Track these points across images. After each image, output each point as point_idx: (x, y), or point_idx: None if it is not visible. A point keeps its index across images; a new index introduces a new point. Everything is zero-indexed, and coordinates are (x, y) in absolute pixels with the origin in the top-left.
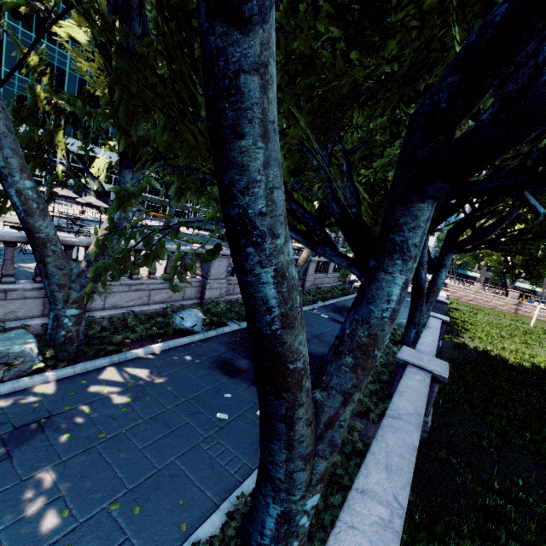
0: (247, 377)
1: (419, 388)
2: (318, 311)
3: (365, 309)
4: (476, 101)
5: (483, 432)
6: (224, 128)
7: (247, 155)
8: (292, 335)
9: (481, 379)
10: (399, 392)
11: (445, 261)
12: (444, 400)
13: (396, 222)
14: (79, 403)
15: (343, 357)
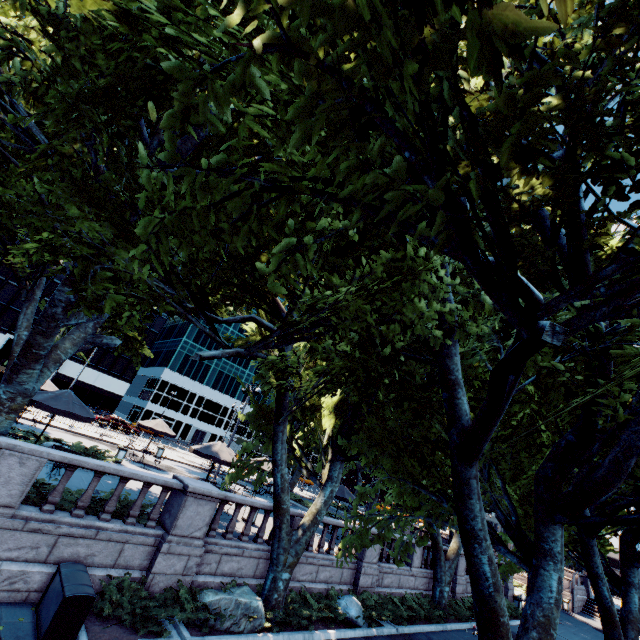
0: None
1: None
2: None
3: (537, 595)
4: (566, 475)
5: None
6: (464, 495)
7: (473, 506)
8: (499, 597)
9: None
10: None
11: (631, 577)
12: None
13: (542, 535)
14: None
15: (530, 632)
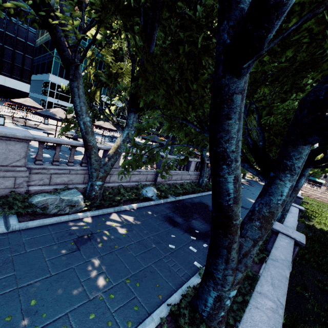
0: (182, 228)
1: (287, 247)
2: None
3: (267, 198)
4: None
5: (325, 281)
6: (222, 115)
7: (231, 127)
8: (237, 207)
9: (324, 249)
10: (275, 247)
11: (304, 172)
12: (299, 258)
13: (288, 154)
14: (103, 229)
15: (254, 222)
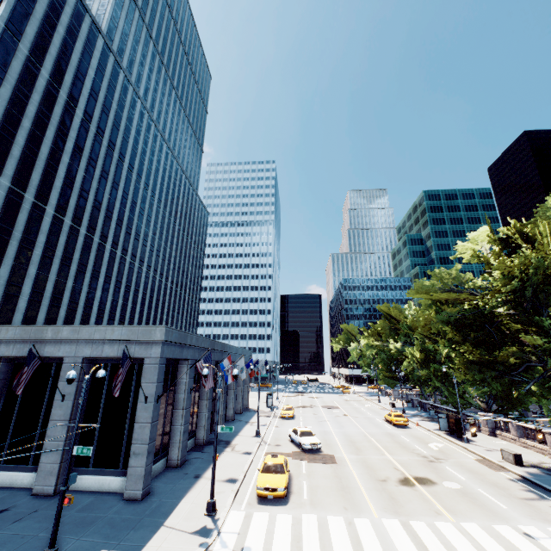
0: None
1: None
2: None
3: None
4: None
5: None
6: None
7: None
8: None
9: None
10: None
11: None
12: None
13: None
14: None
15: None
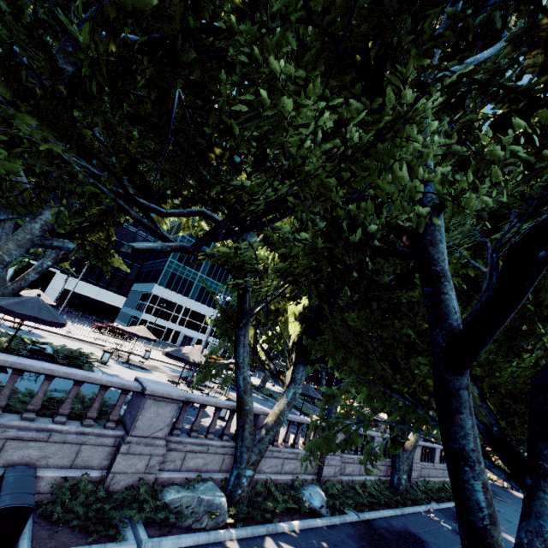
0: None
1: None
2: (436, 516)
3: (535, 522)
4: None
5: None
6: (452, 408)
7: (464, 421)
8: (496, 531)
9: None
10: None
11: None
12: None
13: (541, 452)
14: None
15: None
